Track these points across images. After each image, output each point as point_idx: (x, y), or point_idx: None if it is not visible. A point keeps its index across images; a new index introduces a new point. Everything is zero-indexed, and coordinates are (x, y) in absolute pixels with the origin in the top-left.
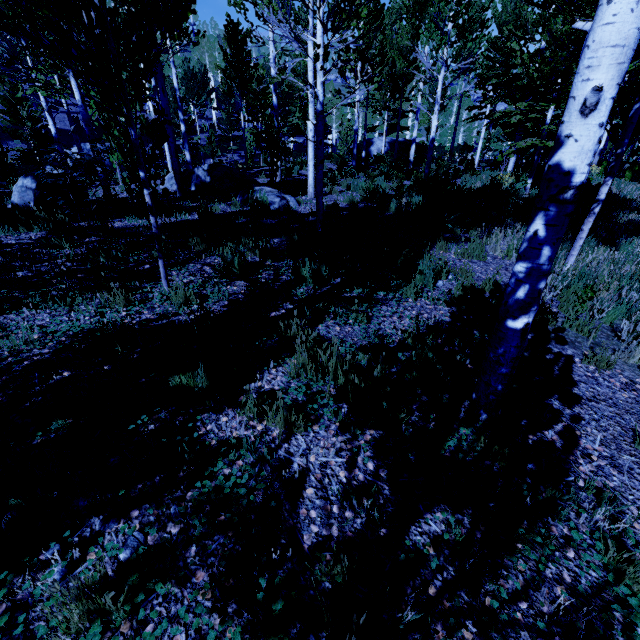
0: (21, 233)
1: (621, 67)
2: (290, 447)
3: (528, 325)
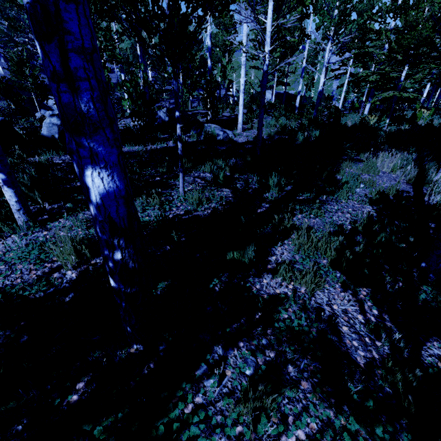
0: (61, 155)
1: None
2: (316, 299)
3: None
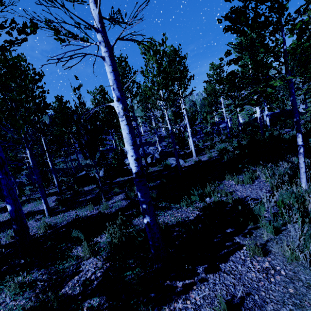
0: (92, 186)
1: (128, 142)
2: (86, 262)
3: (149, 222)
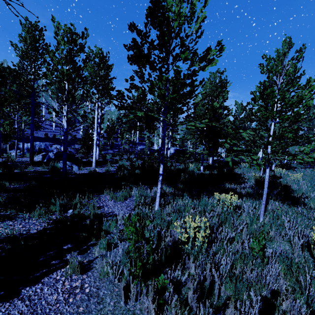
0: None
1: None
2: None
3: None
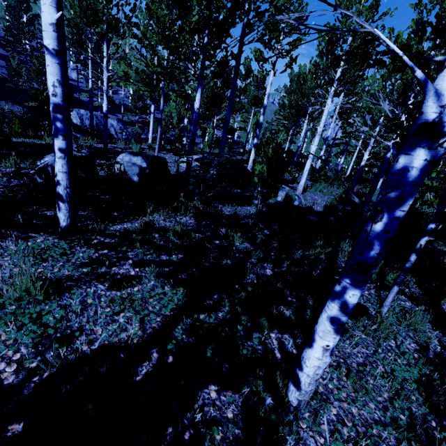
0: (174, 216)
1: None
2: None
3: None
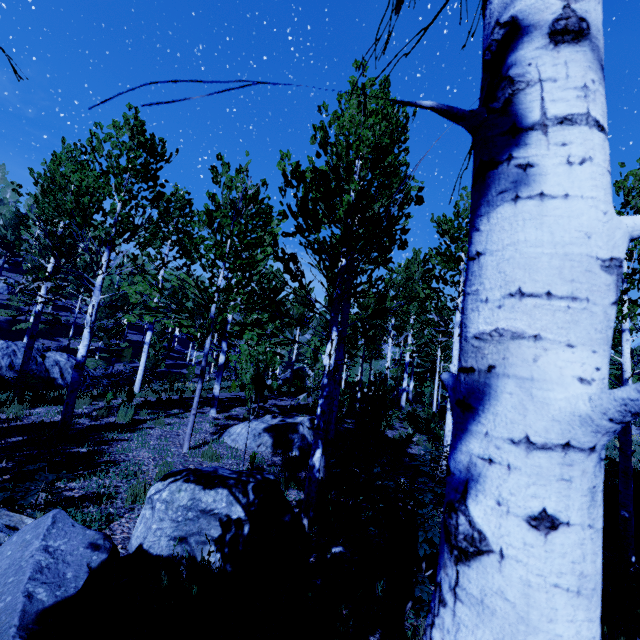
0: None
1: None
2: None
3: None
